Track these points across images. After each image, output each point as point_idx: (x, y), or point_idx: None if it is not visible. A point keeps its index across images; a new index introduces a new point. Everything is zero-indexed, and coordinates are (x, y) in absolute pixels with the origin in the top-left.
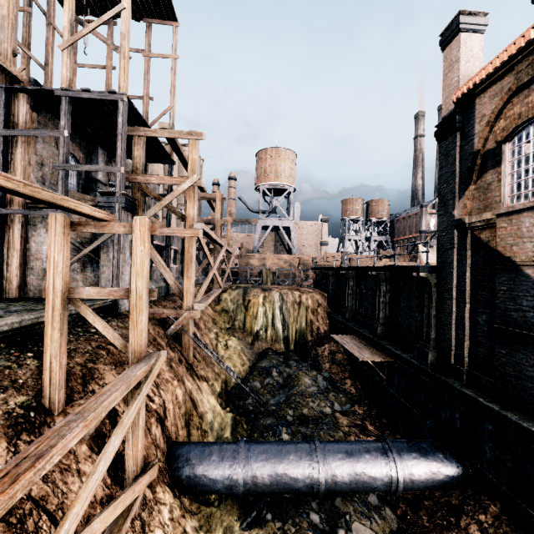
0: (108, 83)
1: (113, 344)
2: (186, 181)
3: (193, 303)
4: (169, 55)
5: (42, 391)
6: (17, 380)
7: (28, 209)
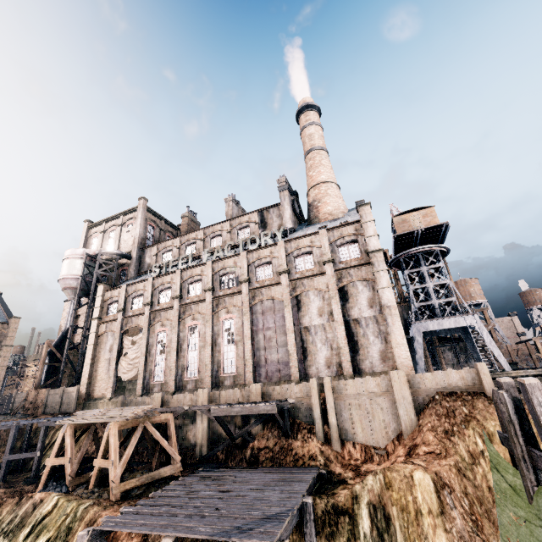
0: None
1: None
2: (489, 326)
3: None
4: None
5: None
6: None
7: (444, 345)
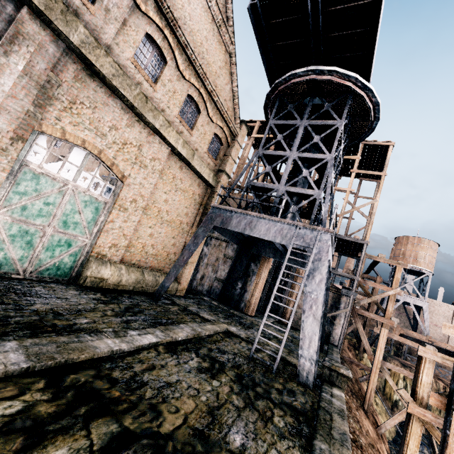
0: (329, 208)
1: (356, 380)
2: (391, 290)
3: None
4: (371, 198)
5: (364, 401)
6: (352, 390)
7: None
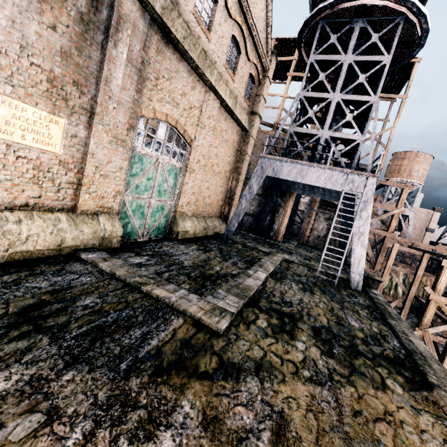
0: None
1: None
2: (396, 209)
3: (380, 268)
4: (383, 119)
5: None
6: None
7: (323, 211)
